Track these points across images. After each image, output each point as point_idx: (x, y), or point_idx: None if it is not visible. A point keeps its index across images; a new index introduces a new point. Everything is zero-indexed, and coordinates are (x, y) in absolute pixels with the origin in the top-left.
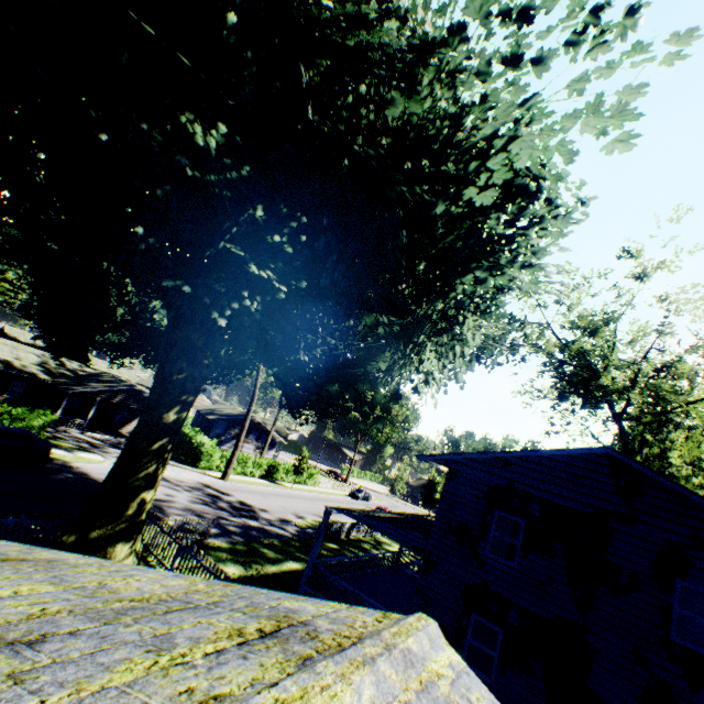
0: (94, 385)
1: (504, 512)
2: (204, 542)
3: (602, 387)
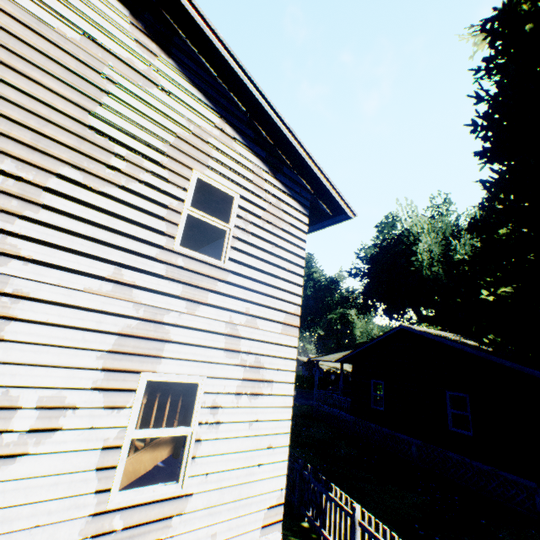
0: None
1: None
2: None
3: None
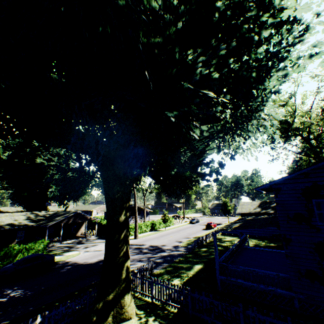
0: (57, 219)
1: (318, 199)
2: (152, 274)
3: (298, 128)
